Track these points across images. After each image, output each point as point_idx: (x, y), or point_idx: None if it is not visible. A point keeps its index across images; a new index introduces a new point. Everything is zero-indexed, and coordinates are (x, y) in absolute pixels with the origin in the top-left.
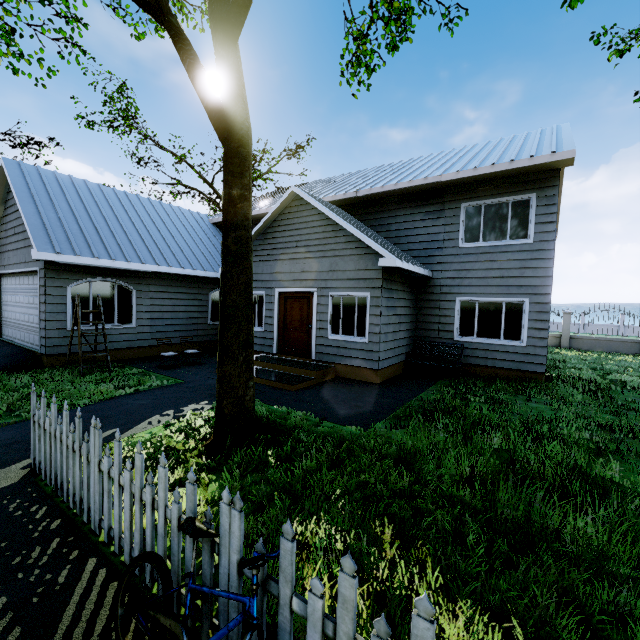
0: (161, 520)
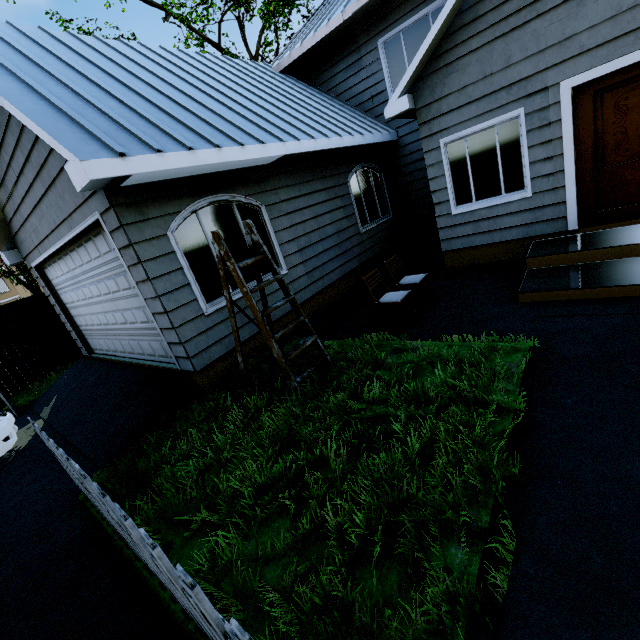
0: None
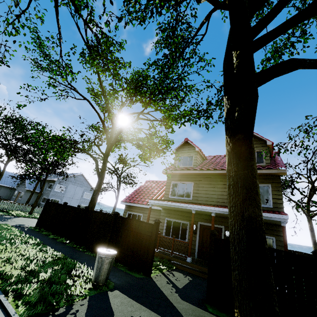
0: None
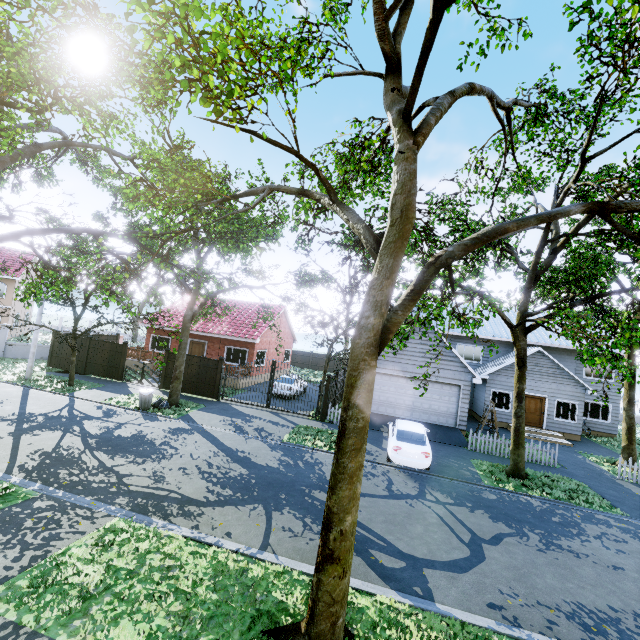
0: None
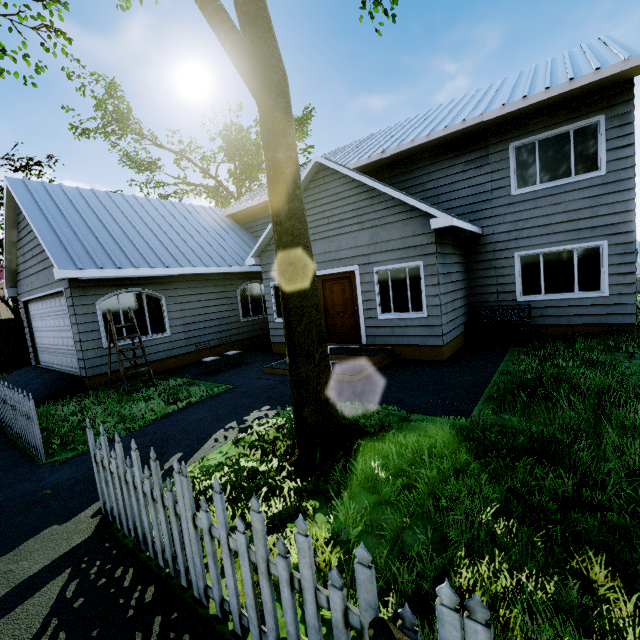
0: (310, 608)
